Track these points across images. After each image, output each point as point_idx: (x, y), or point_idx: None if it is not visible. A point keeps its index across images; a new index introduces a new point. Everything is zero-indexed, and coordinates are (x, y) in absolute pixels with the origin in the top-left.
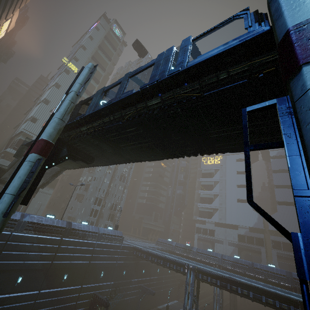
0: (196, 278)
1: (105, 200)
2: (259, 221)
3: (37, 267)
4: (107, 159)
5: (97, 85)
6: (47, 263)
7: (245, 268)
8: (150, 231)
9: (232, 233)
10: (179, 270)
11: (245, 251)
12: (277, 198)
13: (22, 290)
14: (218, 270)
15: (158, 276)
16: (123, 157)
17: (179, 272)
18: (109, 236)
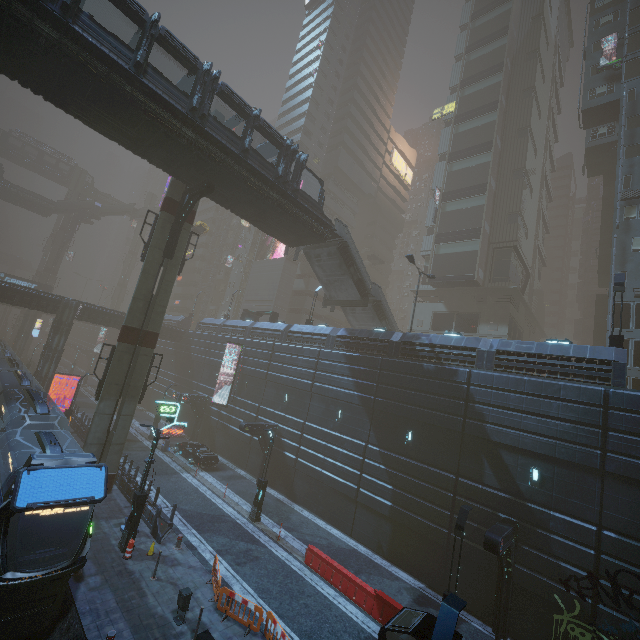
0: None
1: None
2: None
3: (354, 401)
4: (201, 165)
5: (501, 75)
6: (366, 398)
7: None
8: None
9: None
10: None
11: None
12: None
13: (345, 433)
14: None
15: None
16: (167, 142)
17: None
18: (529, 358)
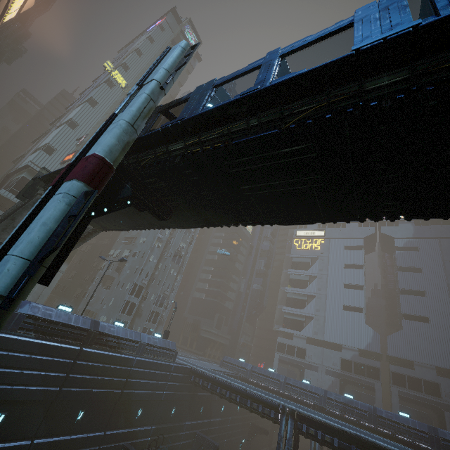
0: (295, 430)
1: (147, 289)
2: (375, 341)
3: (33, 397)
4: (196, 215)
5: None
6: (51, 390)
7: (363, 415)
8: (210, 343)
9: (332, 356)
10: (268, 414)
11: (351, 385)
12: (403, 309)
13: (2, 439)
14: (330, 418)
15: (222, 417)
16: (231, 212)
17: (267, 418)
18: (156, 348)
